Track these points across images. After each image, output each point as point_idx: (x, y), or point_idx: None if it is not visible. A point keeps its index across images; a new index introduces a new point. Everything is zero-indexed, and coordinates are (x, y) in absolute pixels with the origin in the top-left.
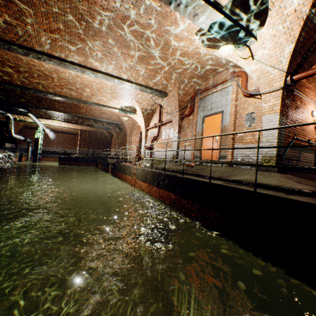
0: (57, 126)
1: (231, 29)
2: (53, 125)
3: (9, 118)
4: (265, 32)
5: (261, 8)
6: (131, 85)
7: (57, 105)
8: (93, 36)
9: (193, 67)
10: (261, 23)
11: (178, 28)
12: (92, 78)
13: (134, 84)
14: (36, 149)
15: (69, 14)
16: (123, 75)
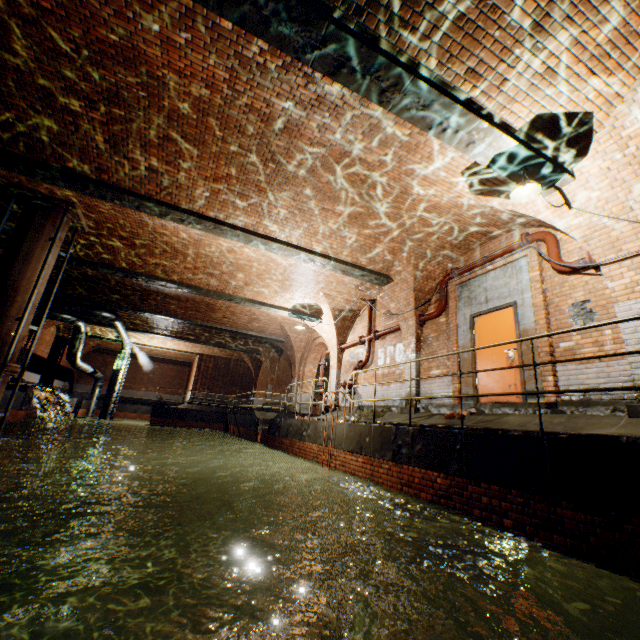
0: (158, 347)
1: (530, 162)
2: (151, 345)
3: (79, 329)
4: (590, 165)
5: (581, 130)
6: (328, 263)
7: (173, 305)
8: (281, 184)
9: (446, 229)
10: (580, 152)
11: (432, 166)
12: (257, 254)
13: (334, 261)
14: (111, 392)
15: (254, 153)
16: (316, 245)
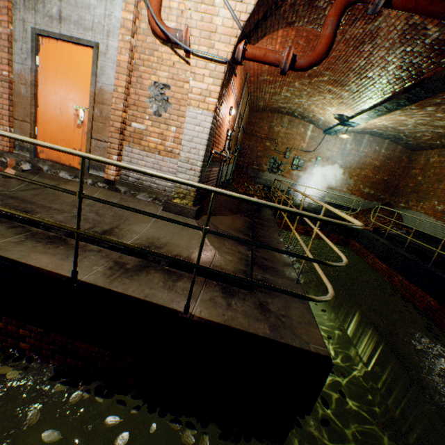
0: None
1: None
2: None
3: None
4: None
5: None
6: None
7: None
8: None
9: None
10: None
11: None
12: None
13: None
14: None
15: None
16: None
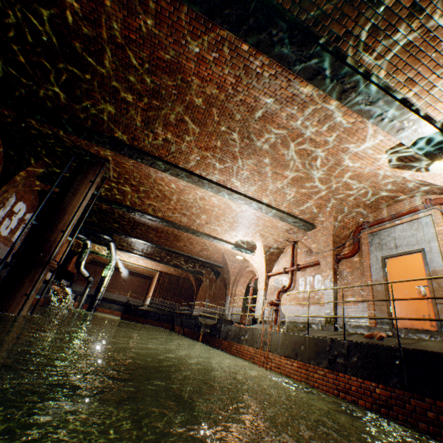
0: (133, 263)
1: None
2: (128, 262)
3: (86, 246)
4: None
5: None
6: (271, 211)
7: (152, 234)
8: (249, 154)
9: (363, 192)
10: None
11: (364, 146)
12: (220, 202)
13: (275, 210)
14: (97, 292)
15: (237, 132)
16: (264, 198)
